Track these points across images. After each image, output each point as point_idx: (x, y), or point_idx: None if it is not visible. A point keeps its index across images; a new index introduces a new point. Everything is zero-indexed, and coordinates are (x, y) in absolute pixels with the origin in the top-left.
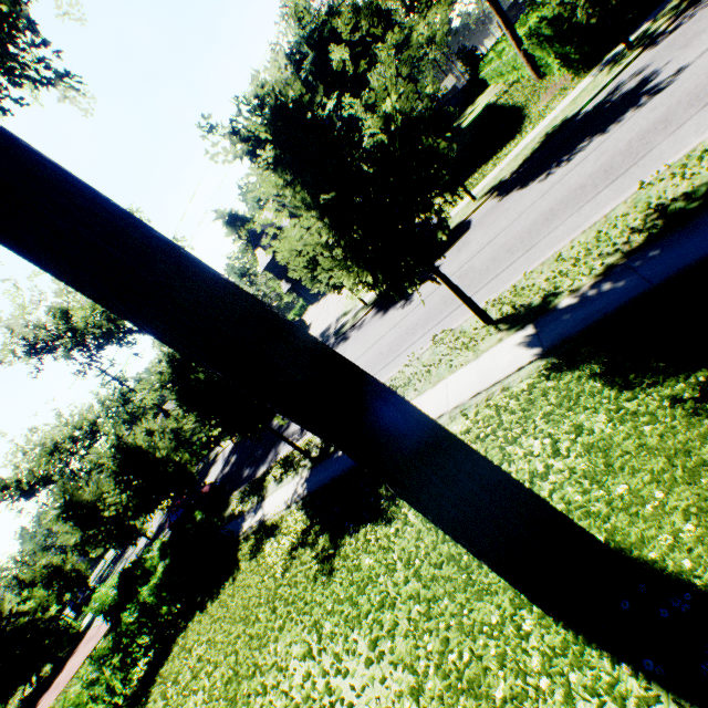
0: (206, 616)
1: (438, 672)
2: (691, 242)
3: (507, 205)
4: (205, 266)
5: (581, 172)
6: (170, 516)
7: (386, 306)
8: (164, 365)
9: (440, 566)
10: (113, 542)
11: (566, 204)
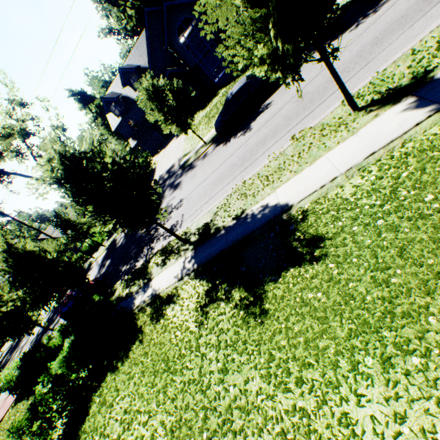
0: (120, 375)
1: None
2: None
3: None
4: None
5: (395, 11)
6: (61, 308)
7: (226, 139)
8: (55, 161)
9: None
10: (11, 334)
11: (392, 29)
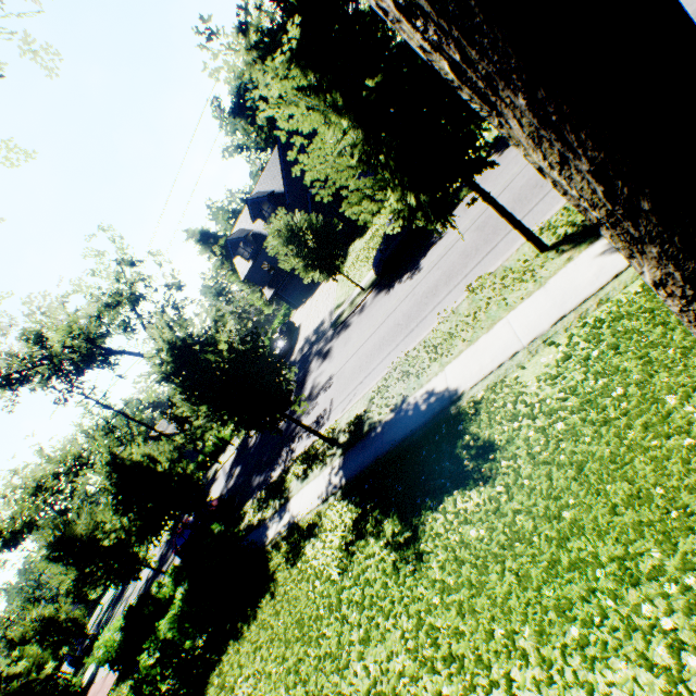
0: (244, 644)
1: None
2: None
3: (512, 154)
4: None
5: None
6: (176, 540)
7: (389, 284)
8: (164, 353)
9: (615, 512)
10: (114, 578)
11: None
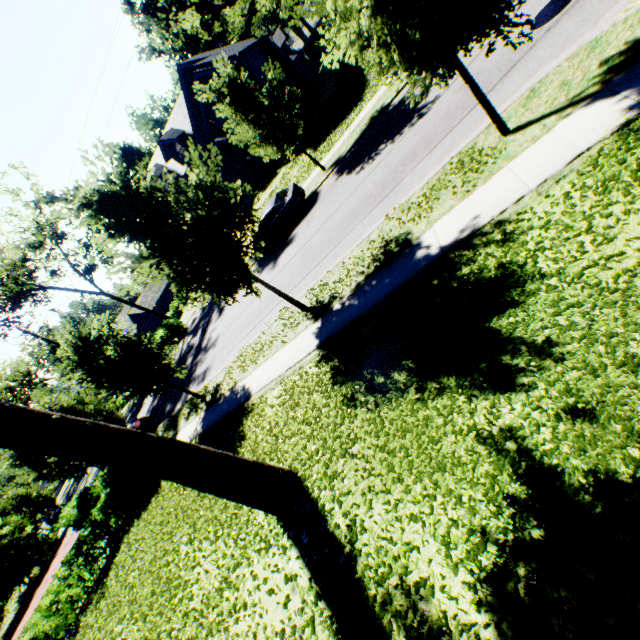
0: (141, 522)
1: (234, 544)
2: (386, 282)
3: (338, 188)
4: (43, 416)
5: (374, 178)
6: None
7: (263, 265)
8: (70, 354)
9: None
10: (67, 475)
11: (361, 209)
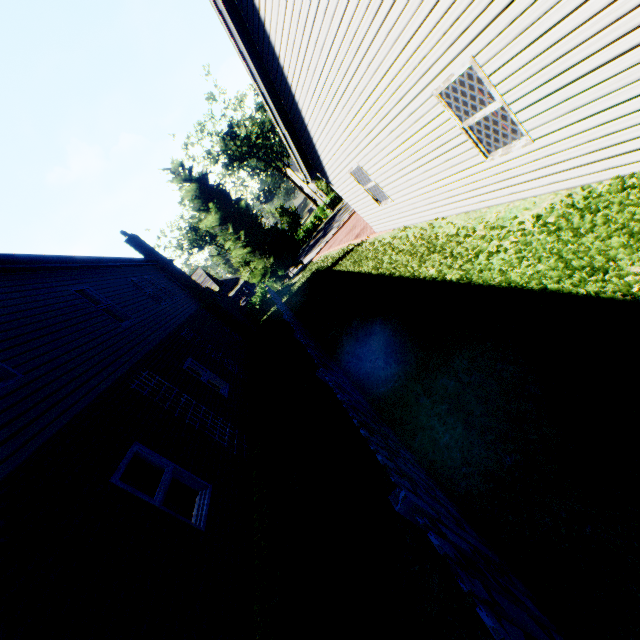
0: None
1: None
2: None
3: None
4: None
5: None
6: None
7: None
8: None
9: None
10: None
11: None
